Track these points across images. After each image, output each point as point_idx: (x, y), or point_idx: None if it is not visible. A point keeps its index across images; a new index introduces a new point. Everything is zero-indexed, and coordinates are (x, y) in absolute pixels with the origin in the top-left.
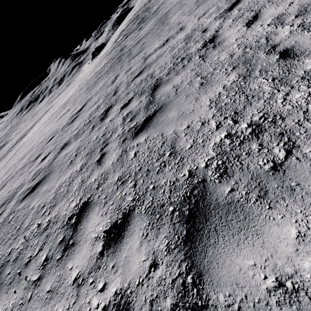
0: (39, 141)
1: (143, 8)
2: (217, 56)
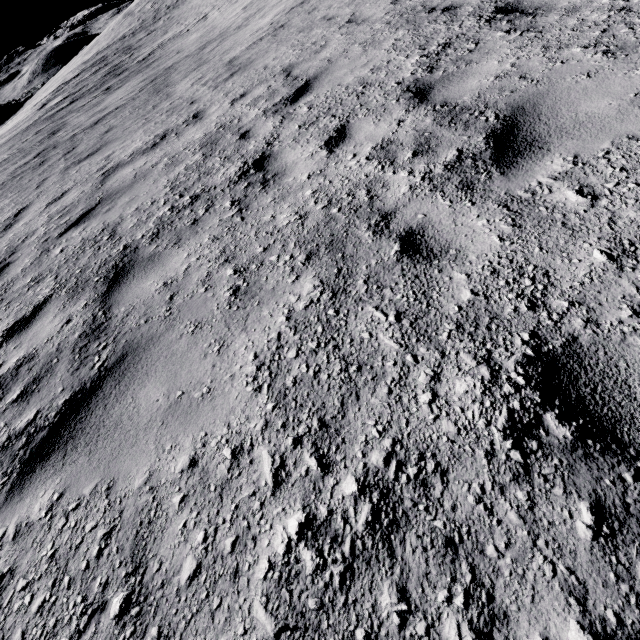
0: None
1: (117, 43)
2: (271, 210)
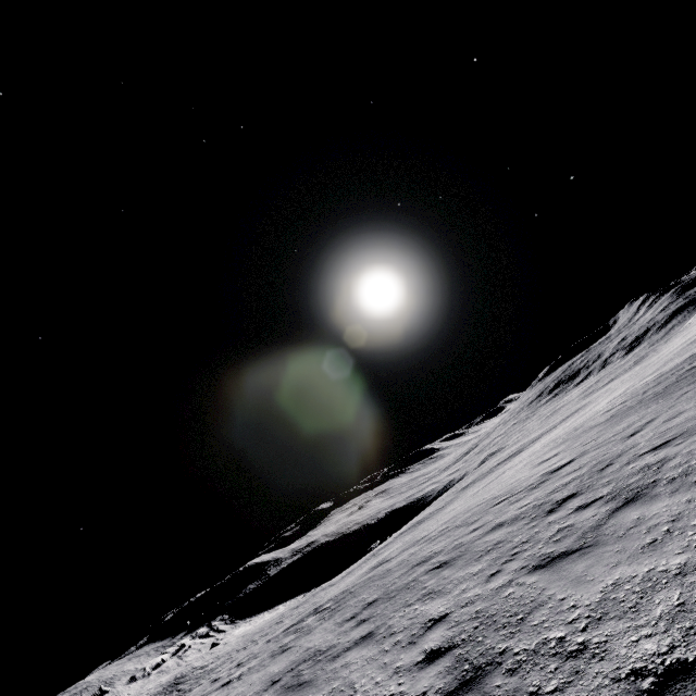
0: (495, 493)
1: None
2: None
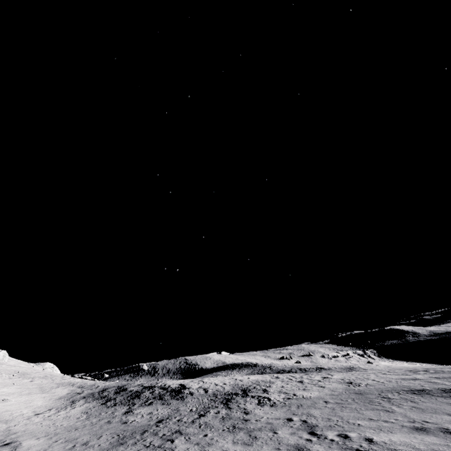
0: None
1: None
2: None
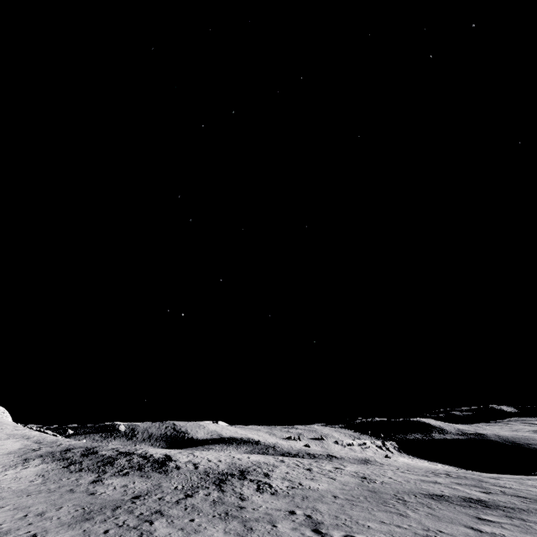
0: None
1: None
2: None
